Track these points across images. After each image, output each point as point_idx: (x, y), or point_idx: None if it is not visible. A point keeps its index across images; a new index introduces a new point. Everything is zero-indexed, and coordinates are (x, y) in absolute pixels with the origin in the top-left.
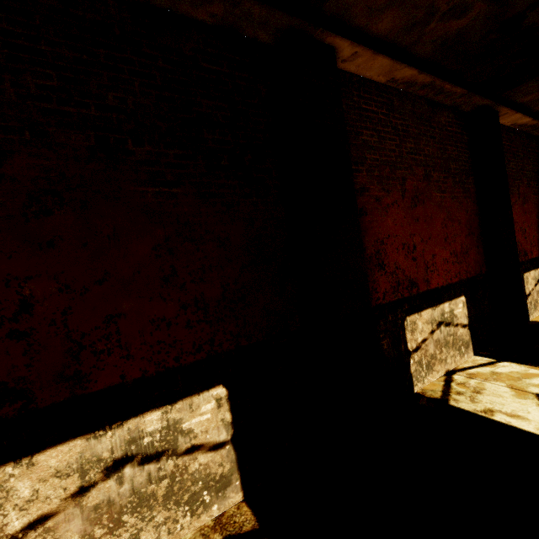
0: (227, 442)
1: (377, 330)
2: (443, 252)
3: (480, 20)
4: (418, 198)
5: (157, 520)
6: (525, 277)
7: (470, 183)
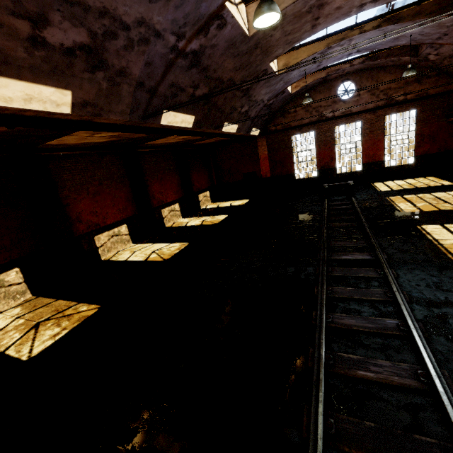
0: (23, 282)
1: (81, 243)
2: (113, 210)
3: (98, 144)
4: (96, 193)
5: (3, 303)
6: (163, 211)
7: (126, 180)
